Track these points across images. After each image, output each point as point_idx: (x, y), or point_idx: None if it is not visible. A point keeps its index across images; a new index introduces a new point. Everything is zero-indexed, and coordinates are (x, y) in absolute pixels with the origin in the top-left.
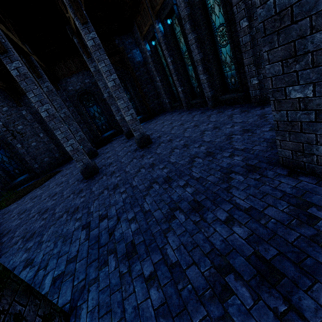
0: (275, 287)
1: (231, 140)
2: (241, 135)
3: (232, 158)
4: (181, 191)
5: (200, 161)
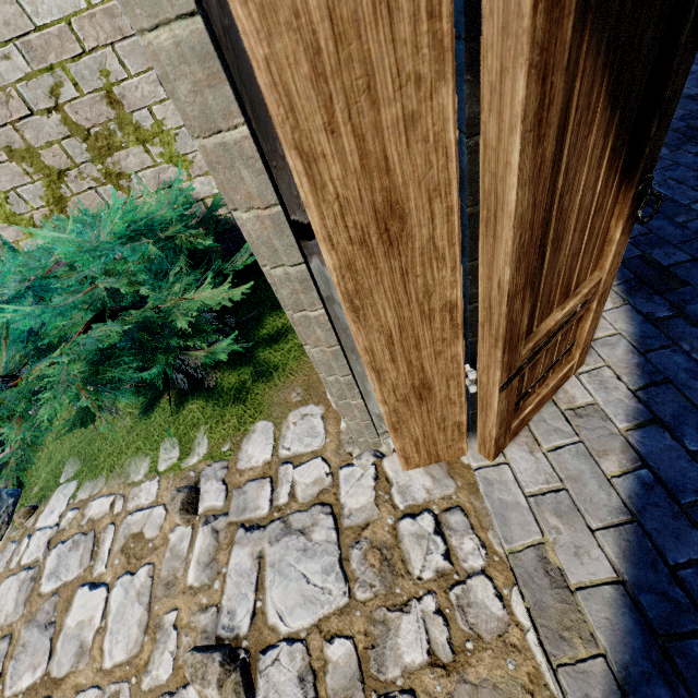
0: None
1: None
2: None
3: None
4: None
5: None
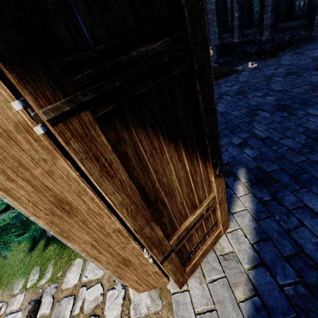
0: (285, 111)
1: (279, 60)
2: (290, 56)
3: (276, 70)
4: (228, 88)
5: (247, 73)
